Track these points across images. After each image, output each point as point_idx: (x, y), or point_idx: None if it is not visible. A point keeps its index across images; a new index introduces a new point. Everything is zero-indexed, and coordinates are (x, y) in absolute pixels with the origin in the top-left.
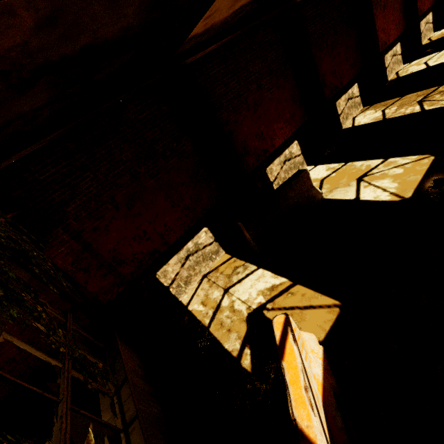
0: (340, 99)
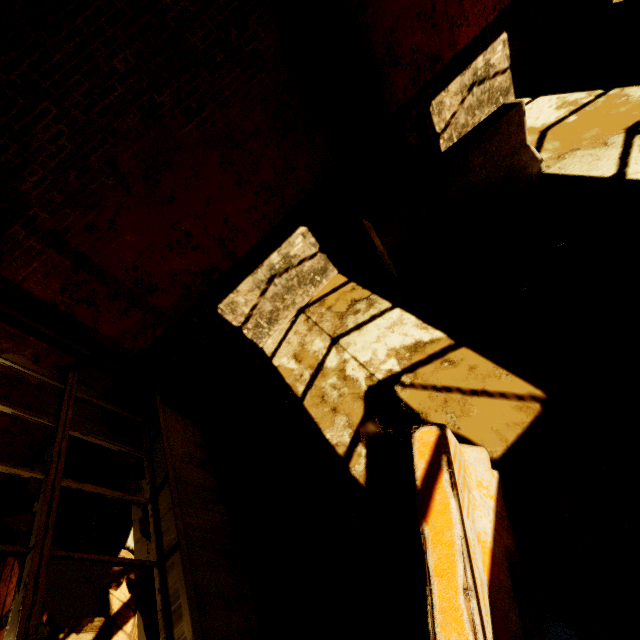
0: None
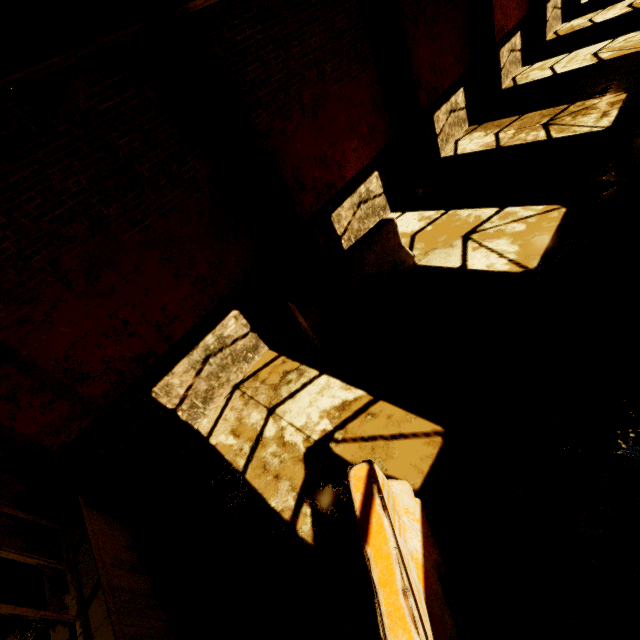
0: (439, 110)
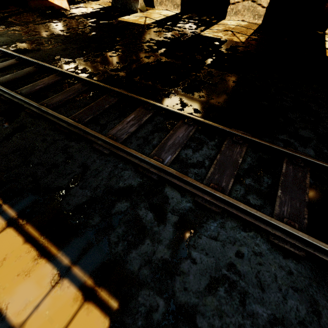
0: None
